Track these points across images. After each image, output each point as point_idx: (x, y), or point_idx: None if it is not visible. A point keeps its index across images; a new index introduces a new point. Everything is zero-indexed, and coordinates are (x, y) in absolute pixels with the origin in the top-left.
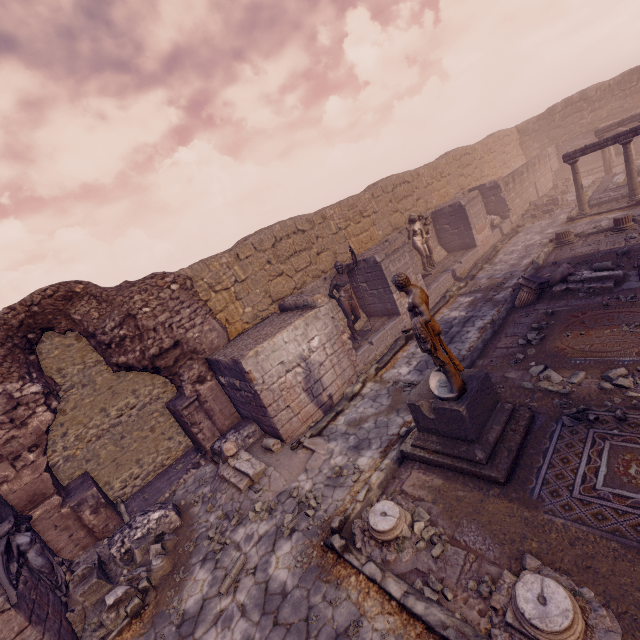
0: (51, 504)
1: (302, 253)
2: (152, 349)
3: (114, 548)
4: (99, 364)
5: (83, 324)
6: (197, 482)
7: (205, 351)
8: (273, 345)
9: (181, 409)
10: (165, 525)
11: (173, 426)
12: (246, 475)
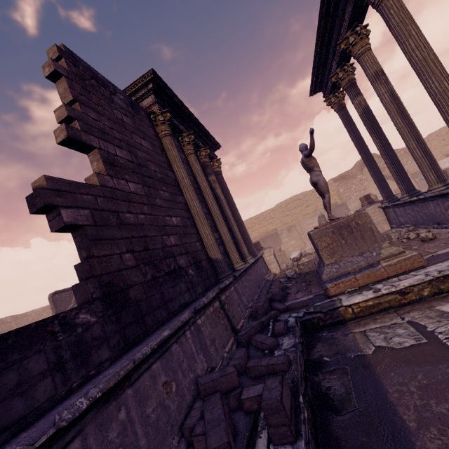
0: None
1: None
2: None
3: None
4: None
5: None
6: None
7: (410, 172)
8: (438, 163)
9: None
10: None
11: None
12: None
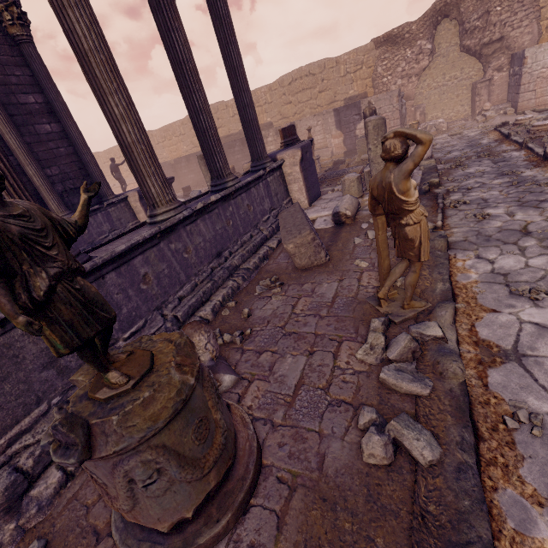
0: (410, 103)
1: None
2: (485, 39)
3: (421, 125)
4: (456, 46)
5: (462, 15)
6: (461, 124)
7: (514, 49)
8: None
9: (478, 83)
10: (440, 127)
11: (467, 99)
12: (485, 117)
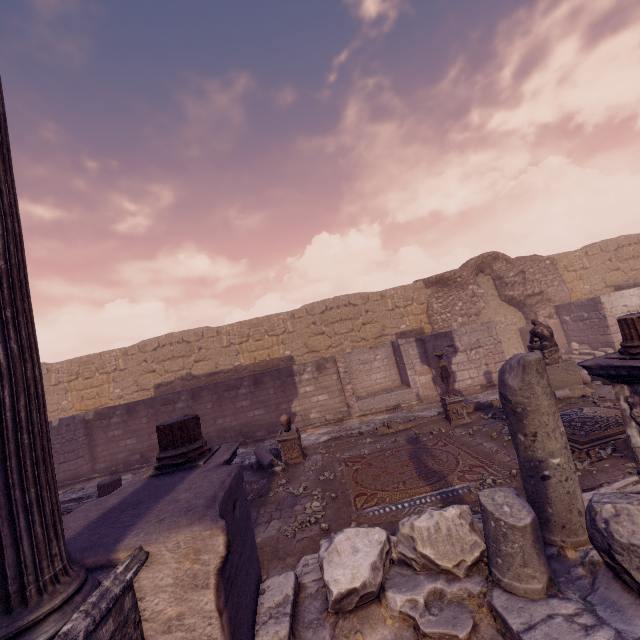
0: None
1: (639, 258)
2: (529, 291)
3: None
4: (493, 296)
5: (496, 272)
6: None
7: (555, 302)
8: (621, 294)
9: None
10: None
11: (519, 342)
12: (590, 355)
